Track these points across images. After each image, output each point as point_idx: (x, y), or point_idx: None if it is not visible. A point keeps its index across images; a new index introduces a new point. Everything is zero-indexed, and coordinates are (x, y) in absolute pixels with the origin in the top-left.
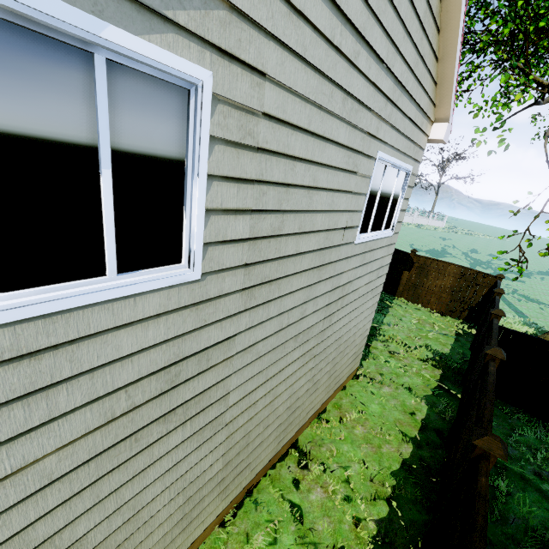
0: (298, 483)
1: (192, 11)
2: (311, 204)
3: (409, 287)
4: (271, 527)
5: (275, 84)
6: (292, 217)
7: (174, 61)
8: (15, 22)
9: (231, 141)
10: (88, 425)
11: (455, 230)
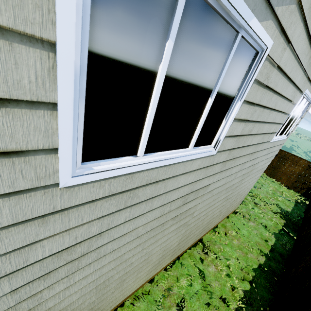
0: (202, 260)
1: (284, 6)
2: (267, 118)
3: (270, 167)
4: (189, 277)
5: (290, 48)
6: (257, 125)
7: (264, 36)
8: (224, 17)
9: (259, 82)
10: (155, 216)
11: (300, 136)
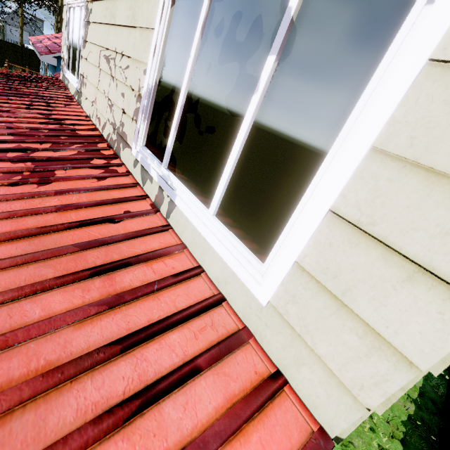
0: None
1: None
2: None
3: None
4: None
5: None
6: None
7: None
8: None
9: None
10: None
11: None
